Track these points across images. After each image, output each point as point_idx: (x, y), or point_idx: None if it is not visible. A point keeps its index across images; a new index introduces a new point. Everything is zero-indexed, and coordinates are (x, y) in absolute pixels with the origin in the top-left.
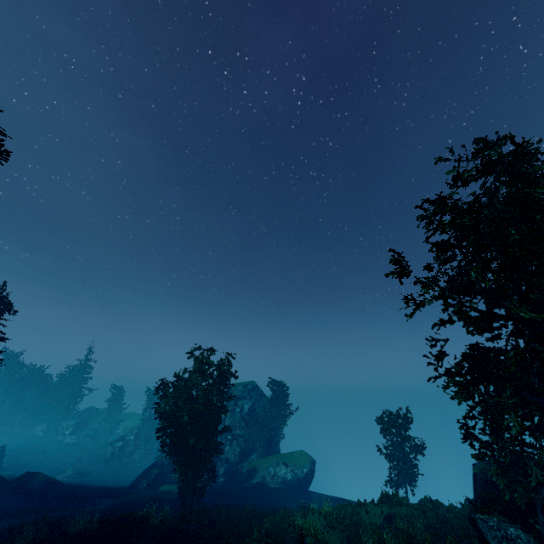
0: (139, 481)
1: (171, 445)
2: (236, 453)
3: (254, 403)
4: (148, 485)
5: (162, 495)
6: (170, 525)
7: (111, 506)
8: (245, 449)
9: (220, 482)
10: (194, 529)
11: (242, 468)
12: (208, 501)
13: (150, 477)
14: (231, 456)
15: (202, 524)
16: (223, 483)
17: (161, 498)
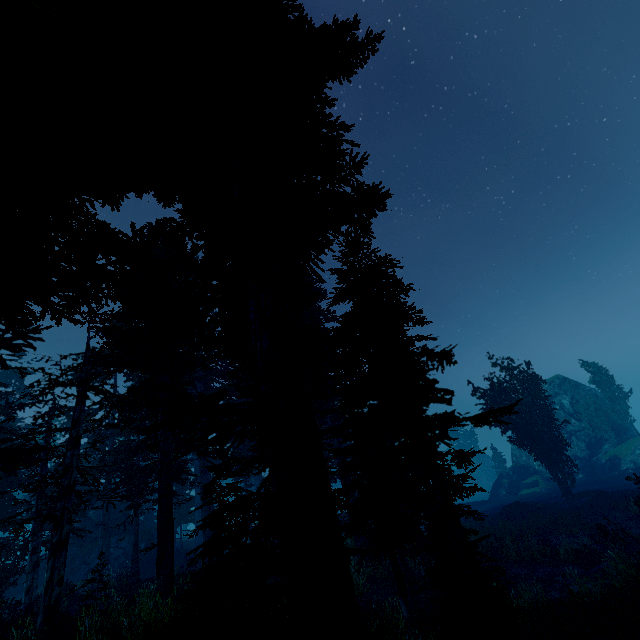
0: (496, 491)
1: (520, 443)
2: (582, 448)
3: (572, 396)
4: (507, 492)
5: (528, 496)
6: (559, 504)
7: (489, 507)
8: (590, 442)
9: (580, 478)
10: (586, 501)
11: (599, 460)
12: (581, 490)
13: (503, 486)
14: (577, 451)
15: (592, 496)
16: (585, 478)
17: (529, 497)
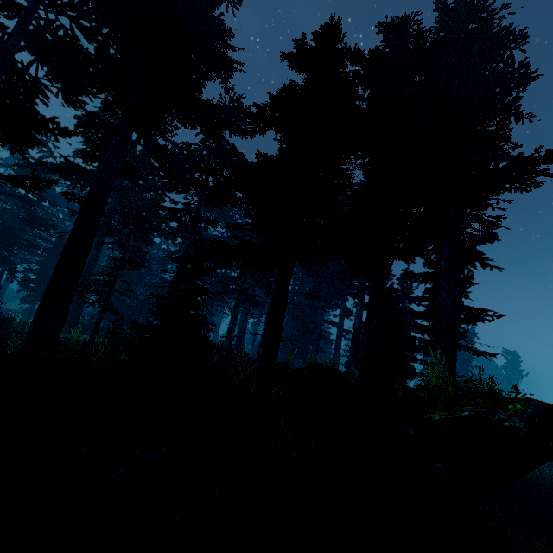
0: None
1: None
2: None
3: (483, 365)
4: None
5: None
6: None
7: None
8: None
9: None
10: None
11: None
12: None
13: None
14: None
15: None
16: None
17: None
